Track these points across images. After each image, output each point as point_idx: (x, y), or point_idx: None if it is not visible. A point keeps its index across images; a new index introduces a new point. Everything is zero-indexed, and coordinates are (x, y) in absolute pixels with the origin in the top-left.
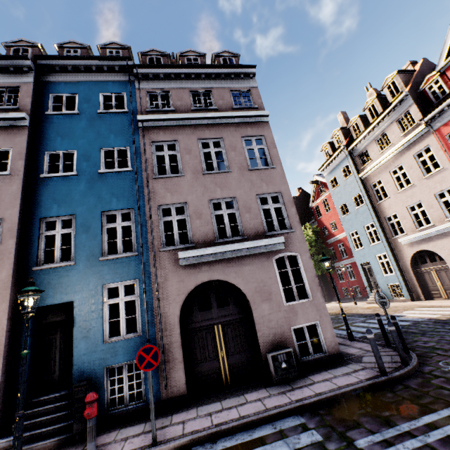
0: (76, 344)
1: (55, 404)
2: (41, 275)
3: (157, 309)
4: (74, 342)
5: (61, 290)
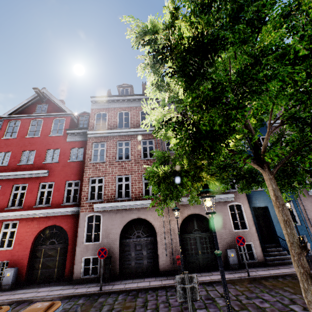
0: (275, 224)
1: (275, 248)
2: (250, 194)
3: (304, 214)
4: (274, 224)
5: (261, 201)
